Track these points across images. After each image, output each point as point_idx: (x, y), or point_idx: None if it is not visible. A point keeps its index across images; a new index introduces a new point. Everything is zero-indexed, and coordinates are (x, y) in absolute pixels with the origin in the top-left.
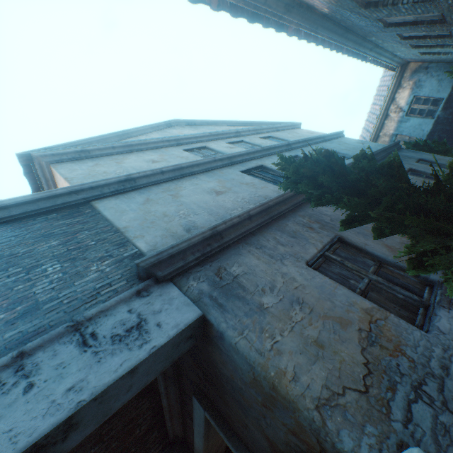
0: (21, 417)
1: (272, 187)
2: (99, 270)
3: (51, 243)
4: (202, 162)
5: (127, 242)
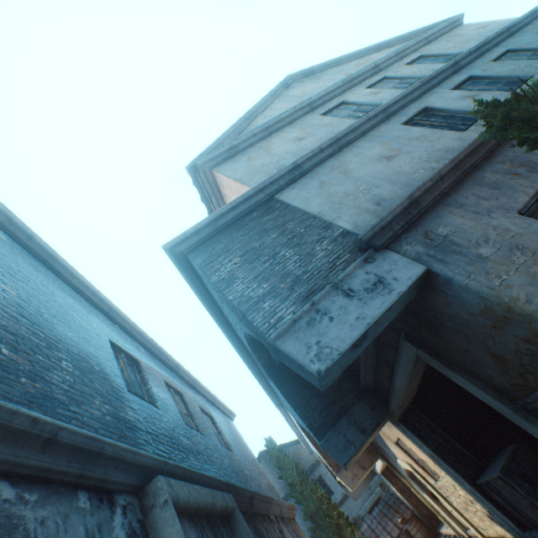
0: (338, 332)
1: (450, 134)
2: (323, 250)
3: (272, 236)
4: (356, 126)
5: (329, 225)
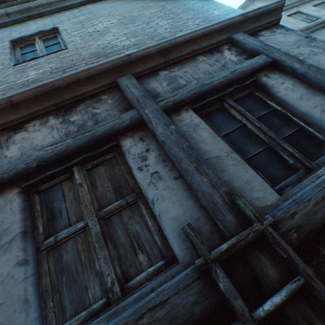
0: None
1: None
2: None
3: None
4: (311, 26)
5: None
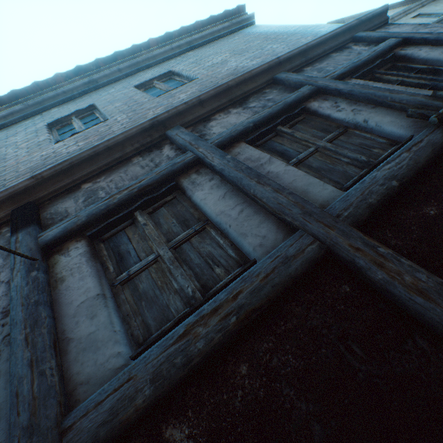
0: None
1: None
2: None
3: None
4: None
5: None
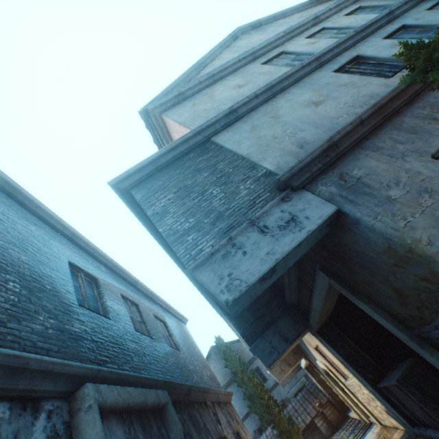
0: (249, 265)
1: (377, 81)
2: (246, 188)
3: (203, 175)
4: (290, 73)
5: (255, 165)
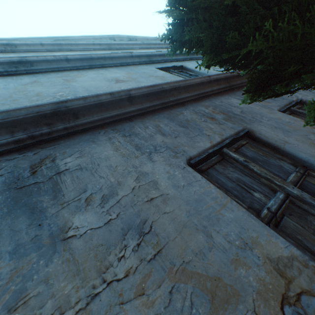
0: None
1: None
2: None
3: None
4: (117, 56)
5: None
